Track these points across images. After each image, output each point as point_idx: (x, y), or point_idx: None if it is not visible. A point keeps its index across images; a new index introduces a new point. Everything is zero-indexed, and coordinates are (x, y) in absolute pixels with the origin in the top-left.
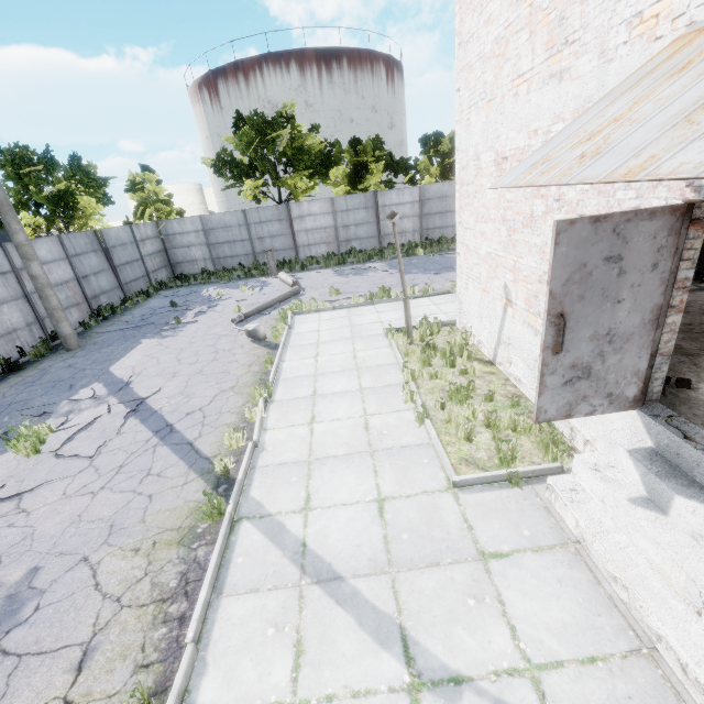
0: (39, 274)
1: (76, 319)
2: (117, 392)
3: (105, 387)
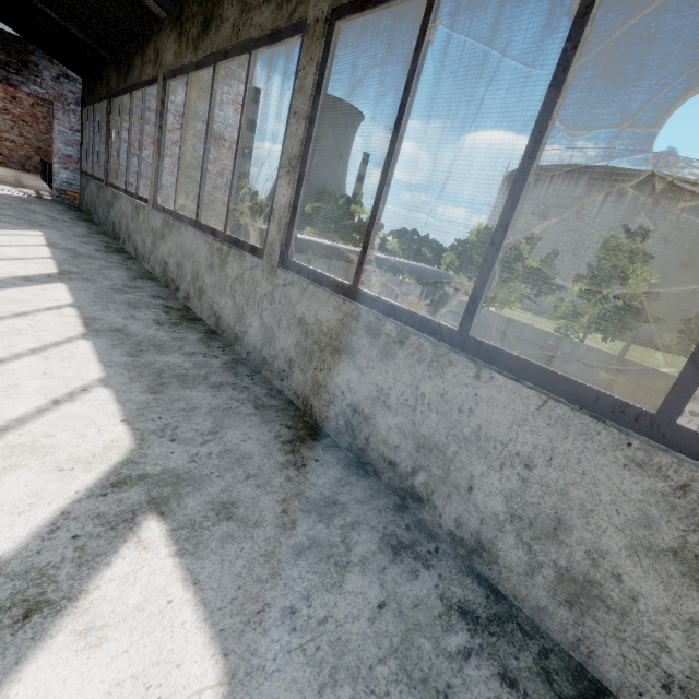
0: None
1: None
2: None
3: None
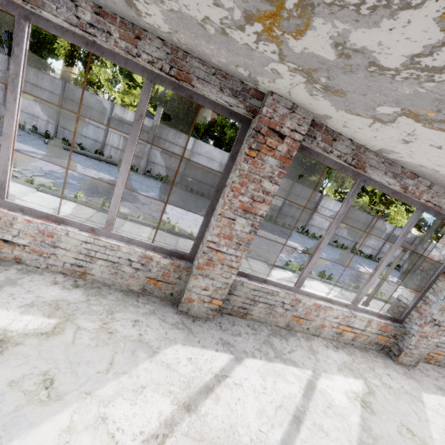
0: (418, 249)
1: (408, 268)
2: (405, 285)
3: (402, 282)
